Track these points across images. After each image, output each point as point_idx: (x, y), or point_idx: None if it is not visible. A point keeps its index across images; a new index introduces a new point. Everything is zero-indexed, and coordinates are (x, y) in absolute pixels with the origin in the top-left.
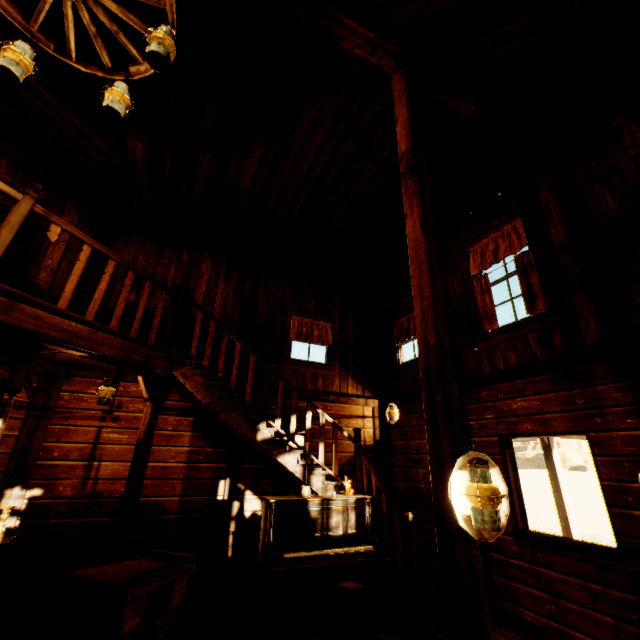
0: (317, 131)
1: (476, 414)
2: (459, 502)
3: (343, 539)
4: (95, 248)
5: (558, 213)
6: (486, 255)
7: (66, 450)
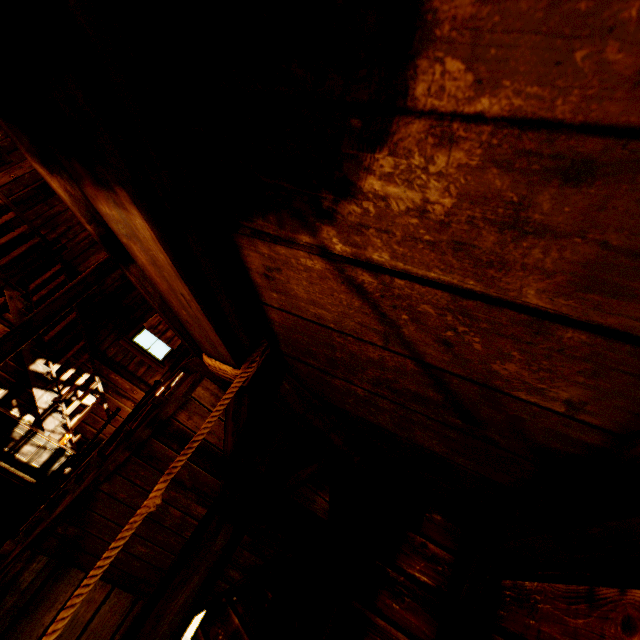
0: None
1: None
2: None
3: (24, 465)
4: None
5: None
6: None
7: None
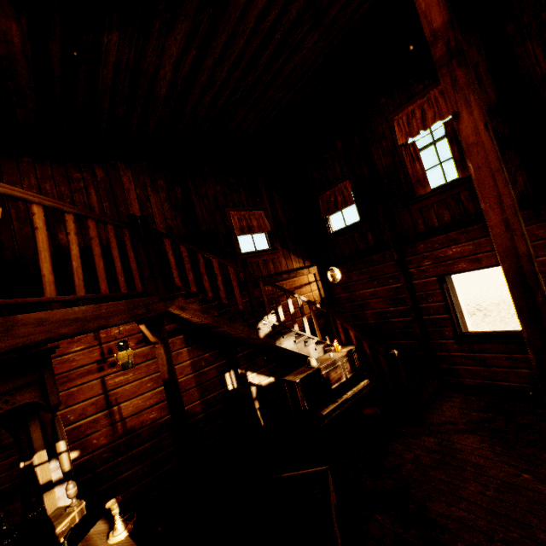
0: None
1: (415, 263)
2: None
3: (347, 382)
4: (45, 206)
5: (488, 75)
6: (412, 123)
7: (80, 410)
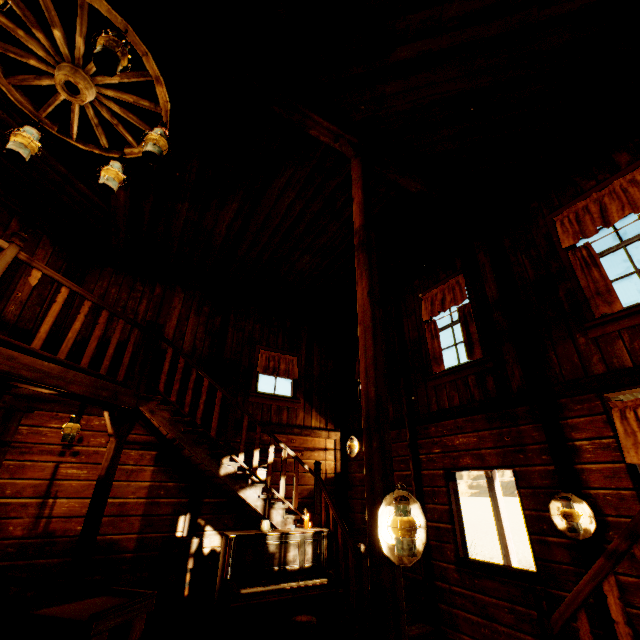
0: (288, 192)
1: (425, 448)
2: (387, 533)
3: (299, 573)
4: (73, 290)
5: (491, 274)
6: (435, 303)
7: (20, 487)
